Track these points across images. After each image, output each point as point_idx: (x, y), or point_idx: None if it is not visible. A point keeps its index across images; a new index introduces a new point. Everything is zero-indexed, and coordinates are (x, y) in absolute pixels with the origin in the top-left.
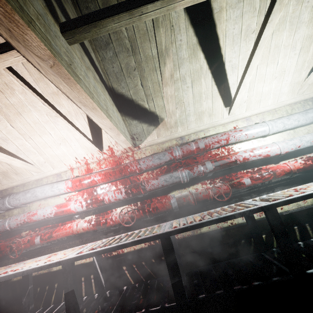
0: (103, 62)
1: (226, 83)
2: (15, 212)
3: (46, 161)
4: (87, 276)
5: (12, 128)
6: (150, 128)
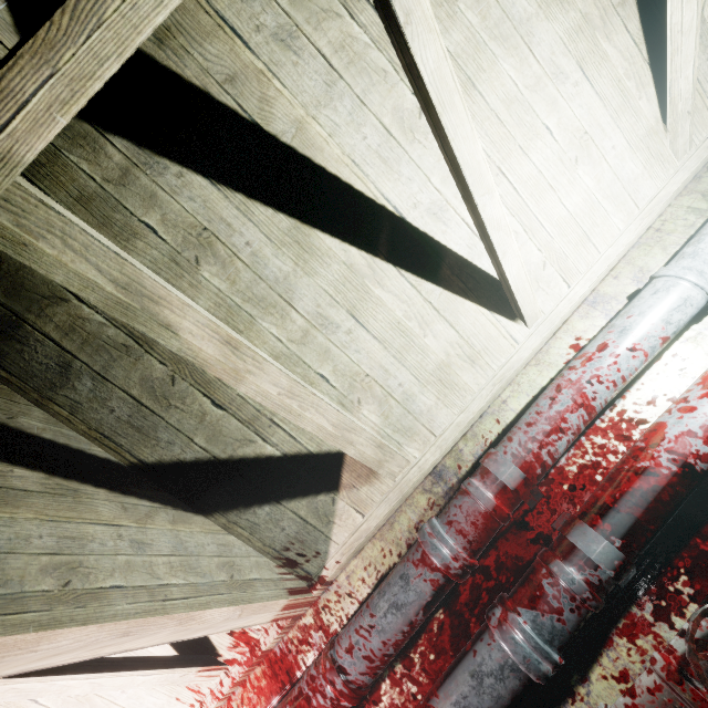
0: (80, 414)
1: (449, 258)
2: None
3: None
4: None
5: None
6: (321, 503)
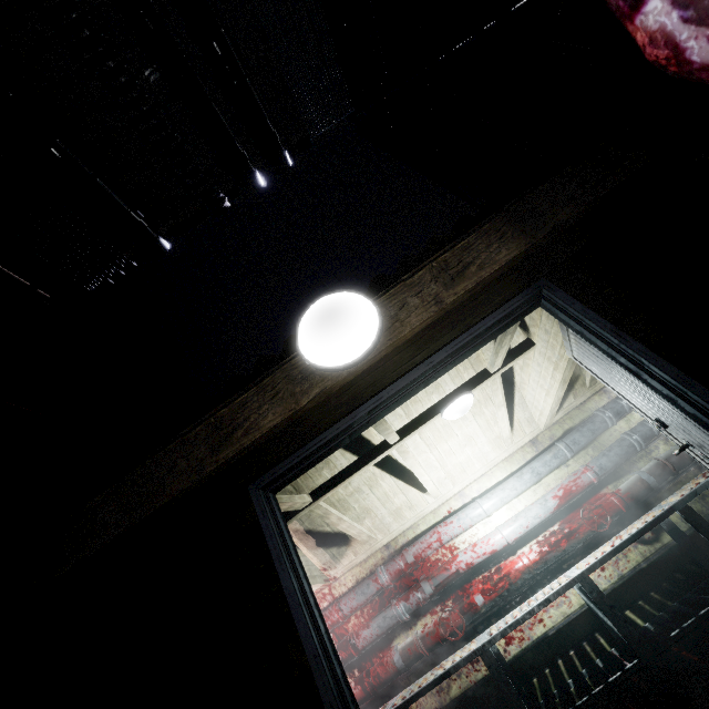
0: None
1: (410, 473)
2: None
3: None
4: None
5: None
6: (342, 550)
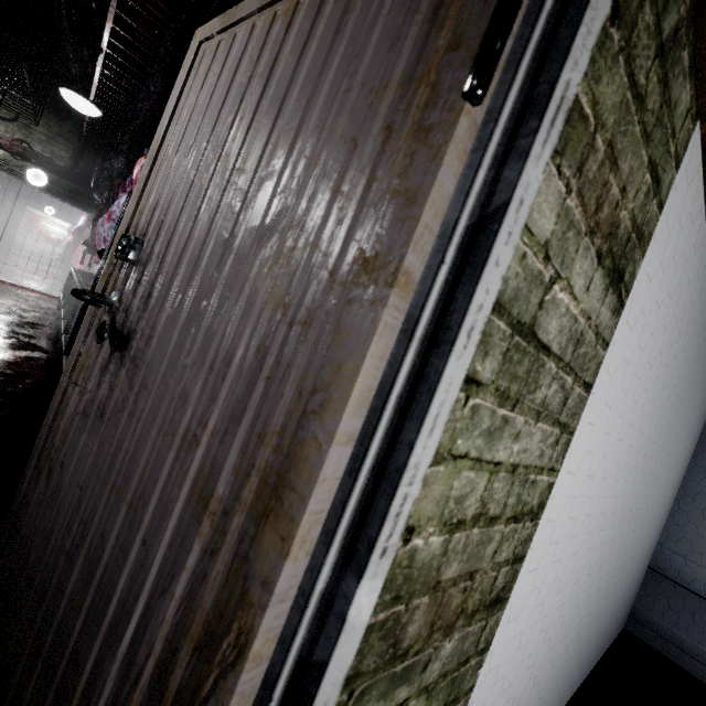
0: None
1: None
2: None
3: None
4: None
5: None
6: None
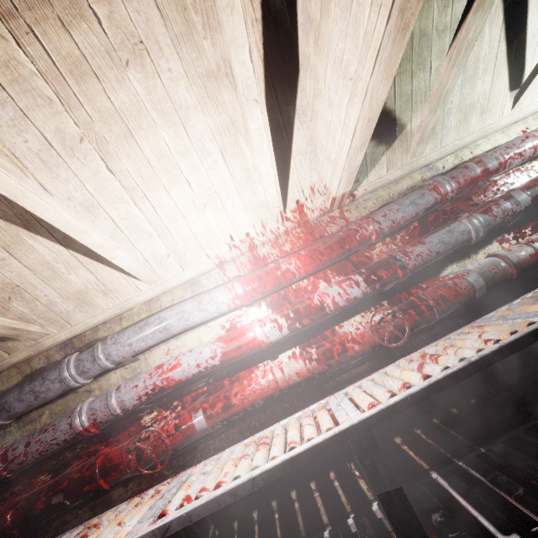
0: None
1: (522, 35)
2: (115, 379)
3: (171, 252)
4: (321, 476)
5: (110, 175)
6: (377, 151)
